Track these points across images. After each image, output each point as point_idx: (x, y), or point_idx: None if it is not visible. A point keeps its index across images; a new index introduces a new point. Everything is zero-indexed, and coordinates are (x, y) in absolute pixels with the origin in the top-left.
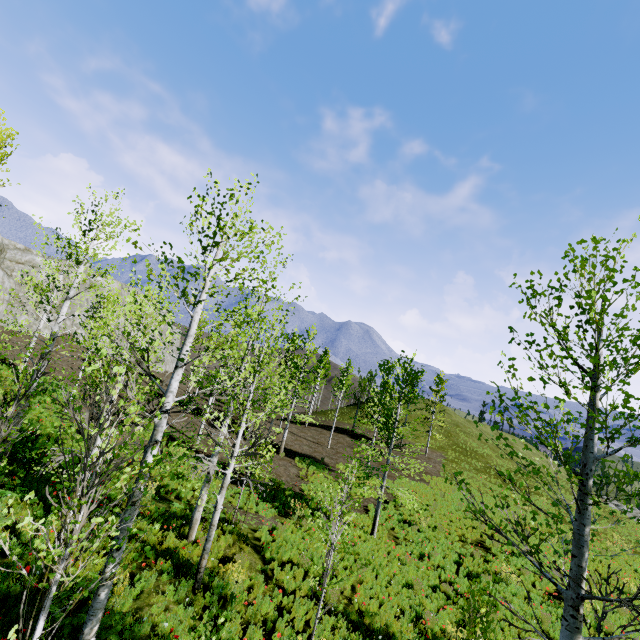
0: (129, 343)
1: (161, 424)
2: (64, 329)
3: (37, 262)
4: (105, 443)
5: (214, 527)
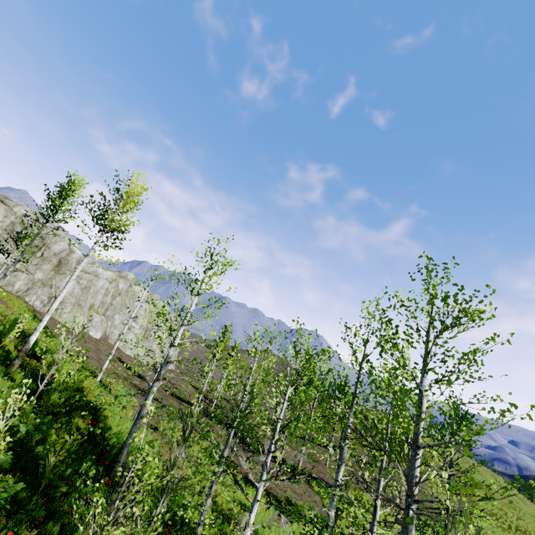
0: (363, 414)
1: (414, 516)
2: (105, 329)
3: (99, 272)
4: (168, 459)
5: None
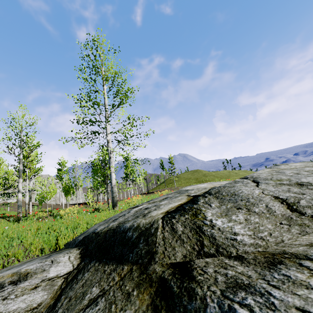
0: None
1: None
2: None
3: None
4: None
5: (26, 204)
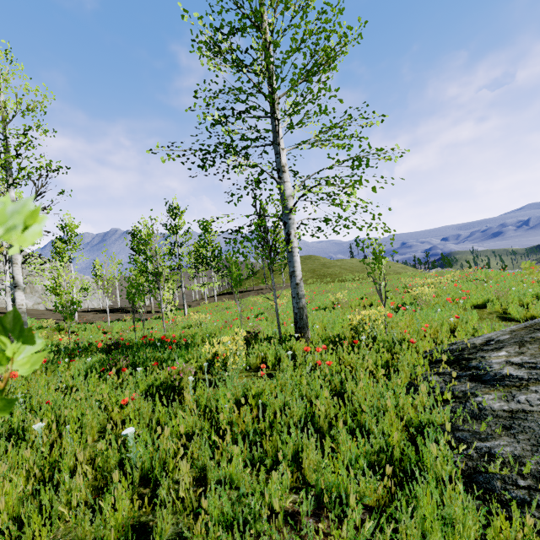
0: None
1: None
2: None
3: None
4: None
5: None
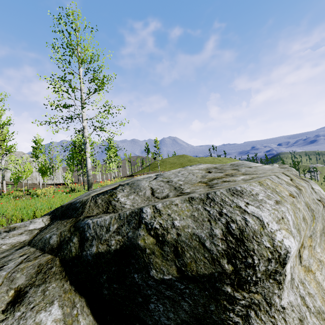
0: None
1: None
2: None
3: None
4: None
5: None
